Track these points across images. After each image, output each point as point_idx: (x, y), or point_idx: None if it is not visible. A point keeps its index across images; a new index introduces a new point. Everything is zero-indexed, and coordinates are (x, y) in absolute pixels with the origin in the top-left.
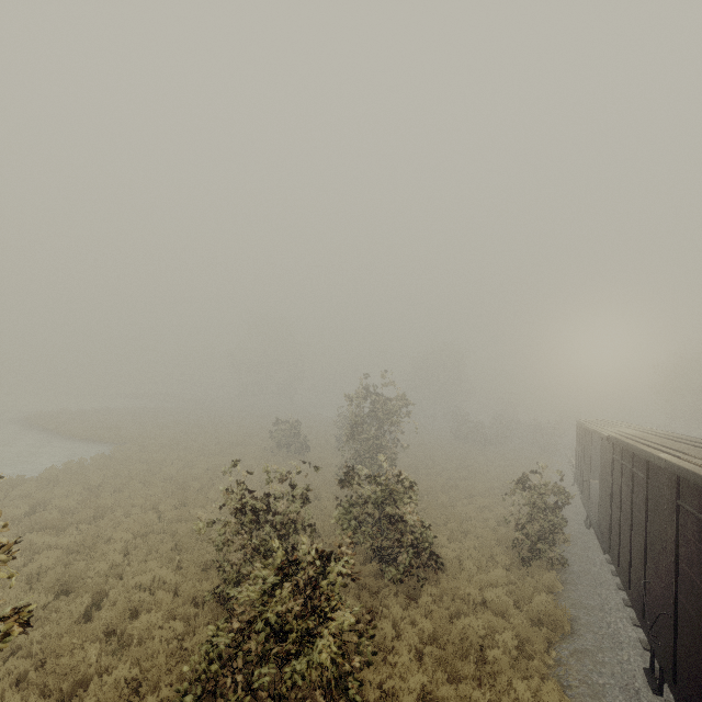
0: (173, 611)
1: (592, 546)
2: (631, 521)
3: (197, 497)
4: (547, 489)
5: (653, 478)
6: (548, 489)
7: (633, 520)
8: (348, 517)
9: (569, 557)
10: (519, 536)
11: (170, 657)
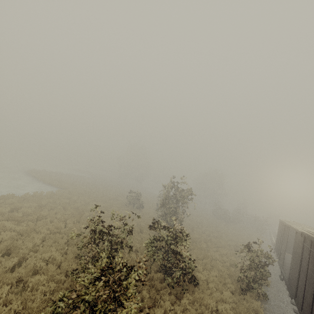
0: (54, 276)
1: (282, 291)
2: None
3: (85, 219)
4: (261, 254)
5: None
6: (262, 254)
7: None
8: (151, 246)
9: (269, 294)
10: (241, 276)
11: (44, 302)
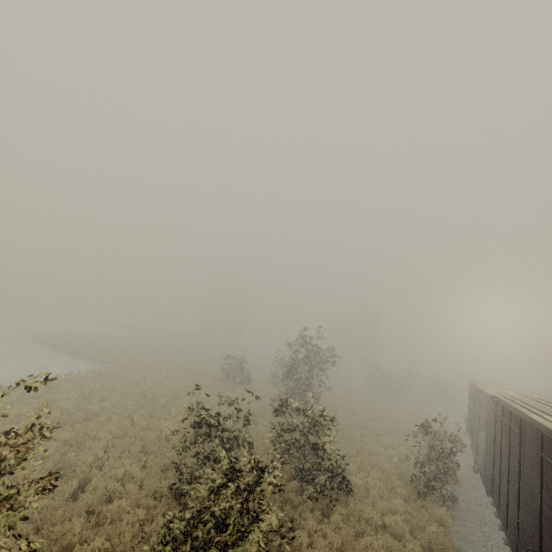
0: (138, 501)
1: (479, 489)
2: (508, 468)
3: (163, 411)
4: (441, 435)
5: (524, 433)
6: (442, 435)
7: (510, 468)
8: (278, 440)
9: (459, 497)
10: (416, 473)
11: (132, 538)
